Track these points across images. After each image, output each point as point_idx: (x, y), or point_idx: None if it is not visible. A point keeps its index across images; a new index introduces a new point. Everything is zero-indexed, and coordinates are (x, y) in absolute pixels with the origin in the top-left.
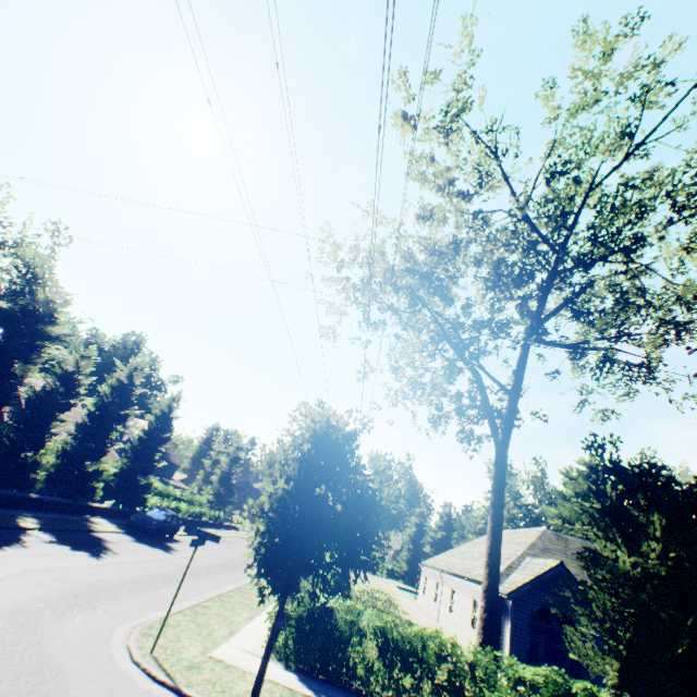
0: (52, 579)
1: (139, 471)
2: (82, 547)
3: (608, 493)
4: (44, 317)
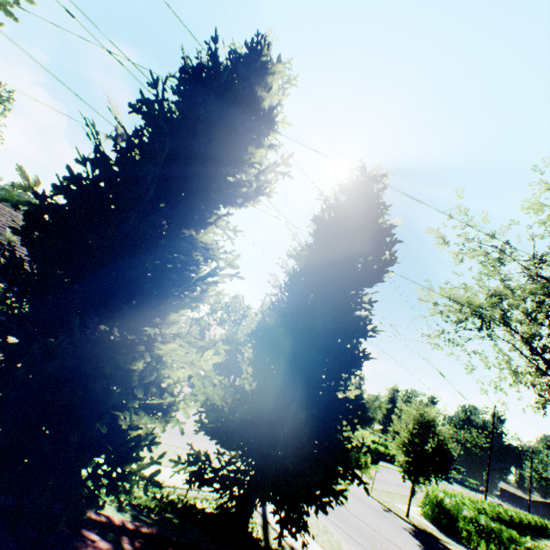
0: None
1: None
2: None
3: None
4: None
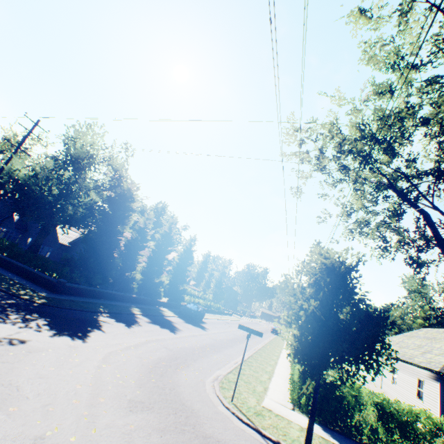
0: (161, 346)
1: (178, 281)
2: (164, 326)
3: None
4: (128, 198)
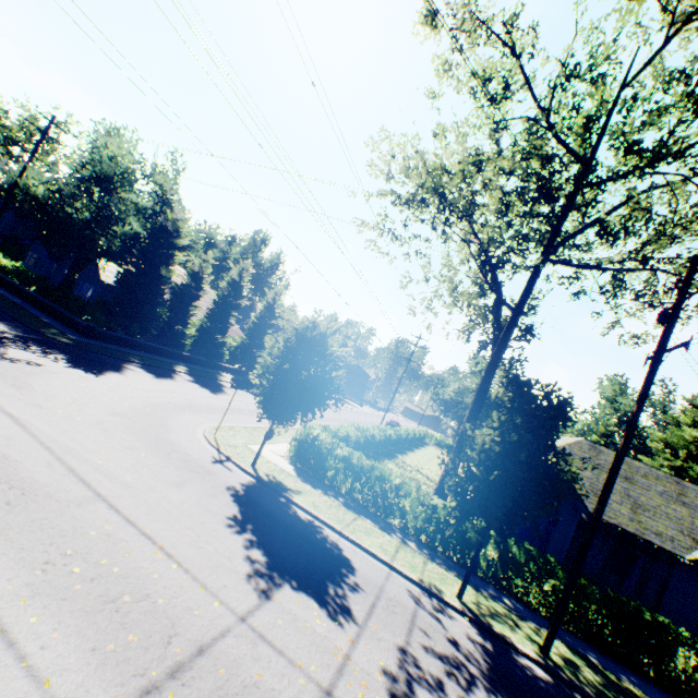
0: (182, 397)
1: (255, 346)
2: (207, 387)
3: (493, 397)
4: (172, 233)
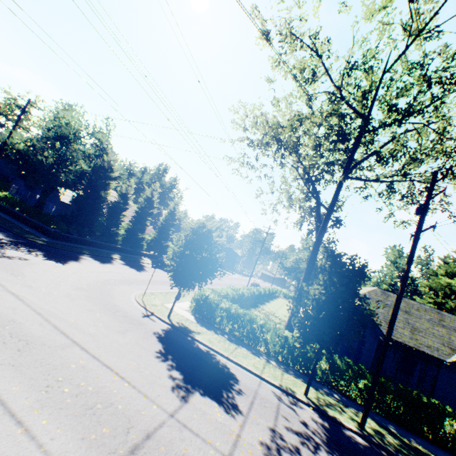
0: (119, 275)
1: (163, 239)
2: (134, 267)
3: (319, 265)
4: (108, 169)
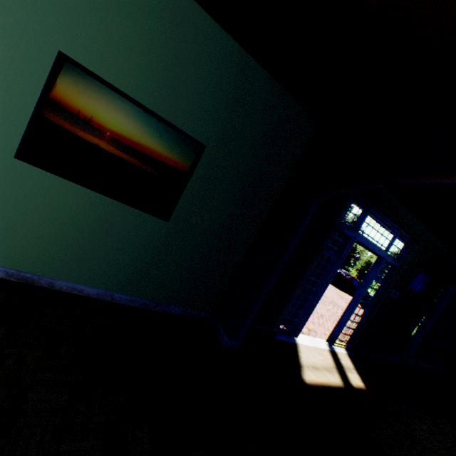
0: None
1: (345, 264)
2: None
3: None
4: None
